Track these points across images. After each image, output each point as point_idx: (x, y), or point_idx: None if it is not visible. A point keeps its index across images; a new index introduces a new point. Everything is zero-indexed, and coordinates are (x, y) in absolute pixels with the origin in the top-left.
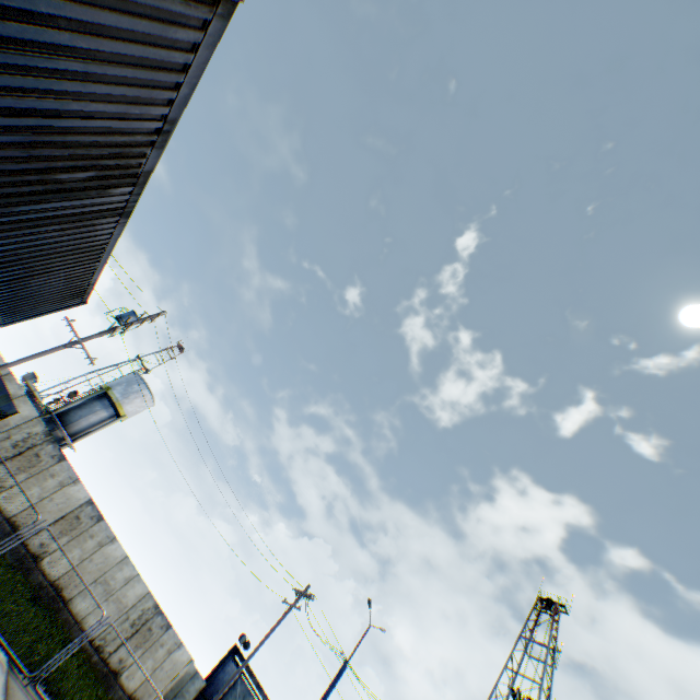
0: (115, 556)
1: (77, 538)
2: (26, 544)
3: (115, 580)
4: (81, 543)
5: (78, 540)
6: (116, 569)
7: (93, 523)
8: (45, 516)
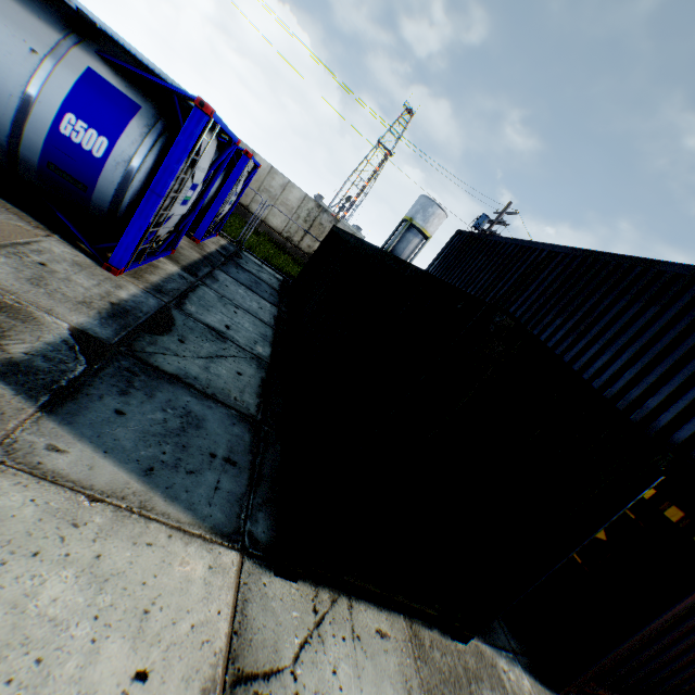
0: None
1: None
2: None
3: None
4: None
5: None
6: None
7: None
8: None
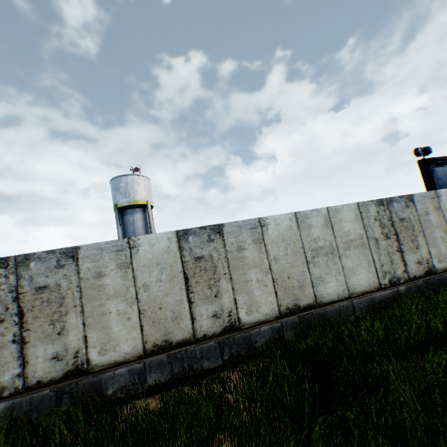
0: (286, 230)
1: (231, 271)
2: (201, 338)
3: (319, 240)
4: (241, 267)
5: (235, 270)
6: (305, 234)
7: (219, 243)
8: (169, 304)
